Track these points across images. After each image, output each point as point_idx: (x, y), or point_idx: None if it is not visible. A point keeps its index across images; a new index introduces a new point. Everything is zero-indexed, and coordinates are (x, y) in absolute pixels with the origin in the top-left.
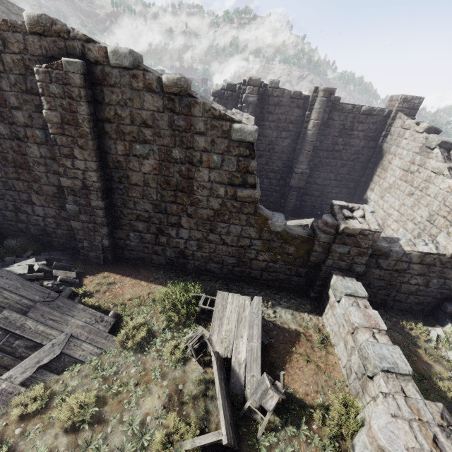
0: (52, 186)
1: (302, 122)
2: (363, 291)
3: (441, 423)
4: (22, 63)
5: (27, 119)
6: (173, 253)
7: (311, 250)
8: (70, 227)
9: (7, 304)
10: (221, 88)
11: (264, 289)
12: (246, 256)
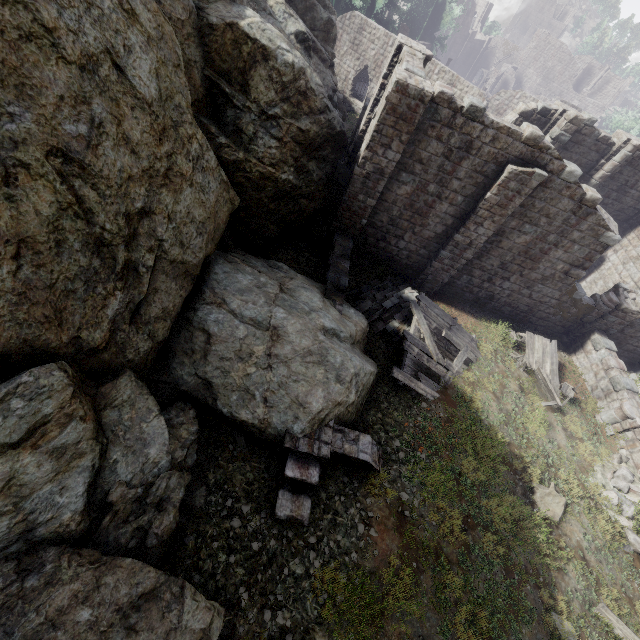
0: (432, 233)
1: (591, 167)
2: (615, 347)
3: None
4: (495, 155)
5: (460, 188)
6: (485, 295)
7: (587, 314)
8: (417, 261)
9: (441, 325)
10: (533, 109)
11: (533, 331)
12: (538, 308)
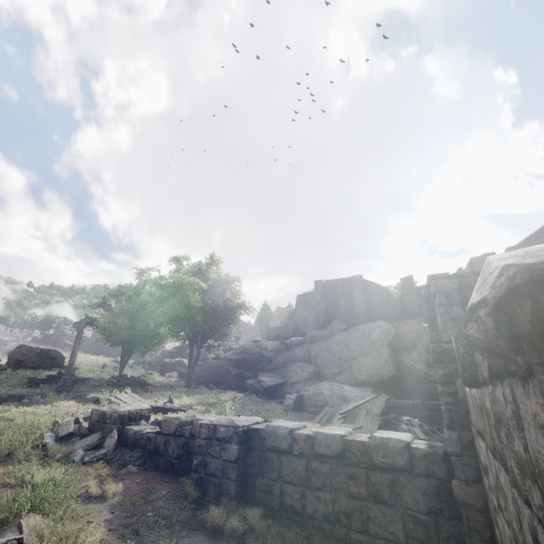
0: None
1: None
2: (380, 434)
3: (234, 422)
4: None
5: None
6: None
7: None
8: None
9: (371, 410)
10: None
11: None
12: None
